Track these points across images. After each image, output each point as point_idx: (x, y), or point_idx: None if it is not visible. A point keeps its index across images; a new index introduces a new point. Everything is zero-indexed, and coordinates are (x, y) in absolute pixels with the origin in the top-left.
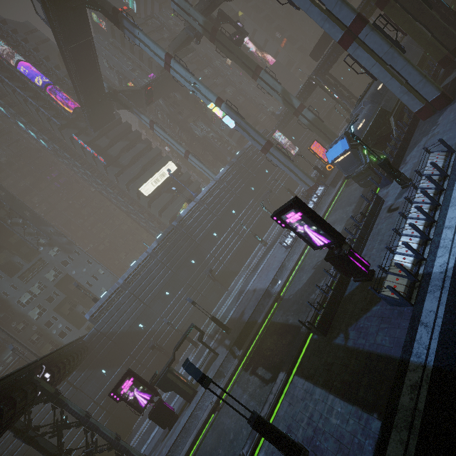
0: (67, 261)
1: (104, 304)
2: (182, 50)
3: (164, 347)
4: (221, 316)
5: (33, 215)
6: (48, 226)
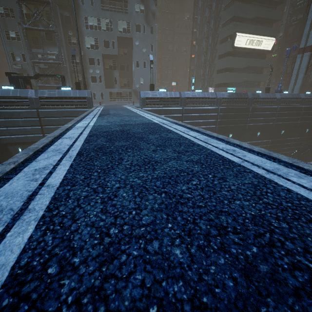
0: (140, 28)
1: (160, 99)
2: None
3: None
4: None
5: None
6: None
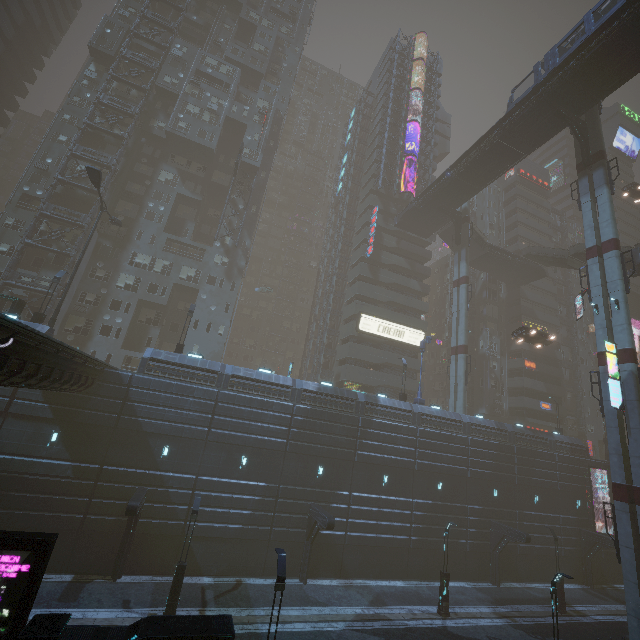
0: (215, 281)
1: (179, 366)
2: (582, 262)
3: (140, 525)
4: (259, 636)
5: (255, 216)
6: (251, 237)
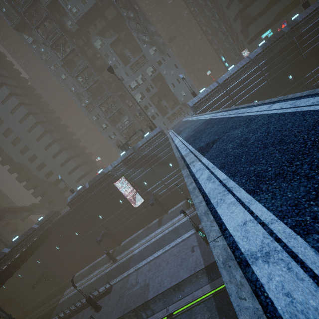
0: (160, 62)
1: (204, 97)
2: None
3: None
4: None
5: (140, 11)
6: (150, 24)
